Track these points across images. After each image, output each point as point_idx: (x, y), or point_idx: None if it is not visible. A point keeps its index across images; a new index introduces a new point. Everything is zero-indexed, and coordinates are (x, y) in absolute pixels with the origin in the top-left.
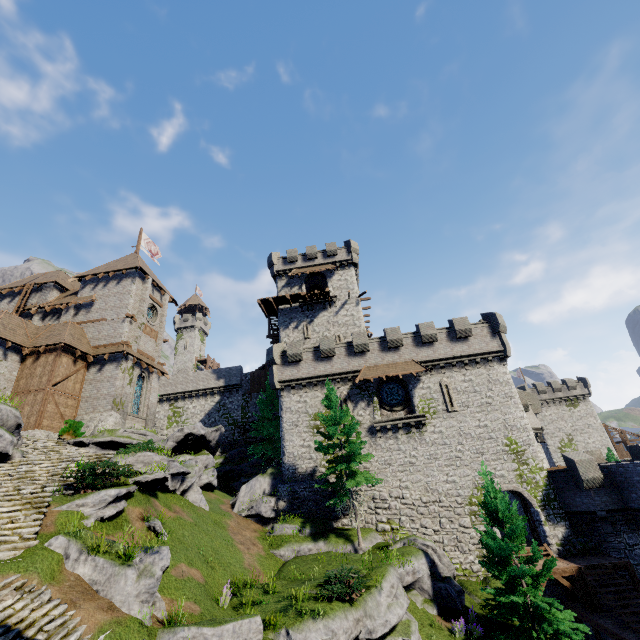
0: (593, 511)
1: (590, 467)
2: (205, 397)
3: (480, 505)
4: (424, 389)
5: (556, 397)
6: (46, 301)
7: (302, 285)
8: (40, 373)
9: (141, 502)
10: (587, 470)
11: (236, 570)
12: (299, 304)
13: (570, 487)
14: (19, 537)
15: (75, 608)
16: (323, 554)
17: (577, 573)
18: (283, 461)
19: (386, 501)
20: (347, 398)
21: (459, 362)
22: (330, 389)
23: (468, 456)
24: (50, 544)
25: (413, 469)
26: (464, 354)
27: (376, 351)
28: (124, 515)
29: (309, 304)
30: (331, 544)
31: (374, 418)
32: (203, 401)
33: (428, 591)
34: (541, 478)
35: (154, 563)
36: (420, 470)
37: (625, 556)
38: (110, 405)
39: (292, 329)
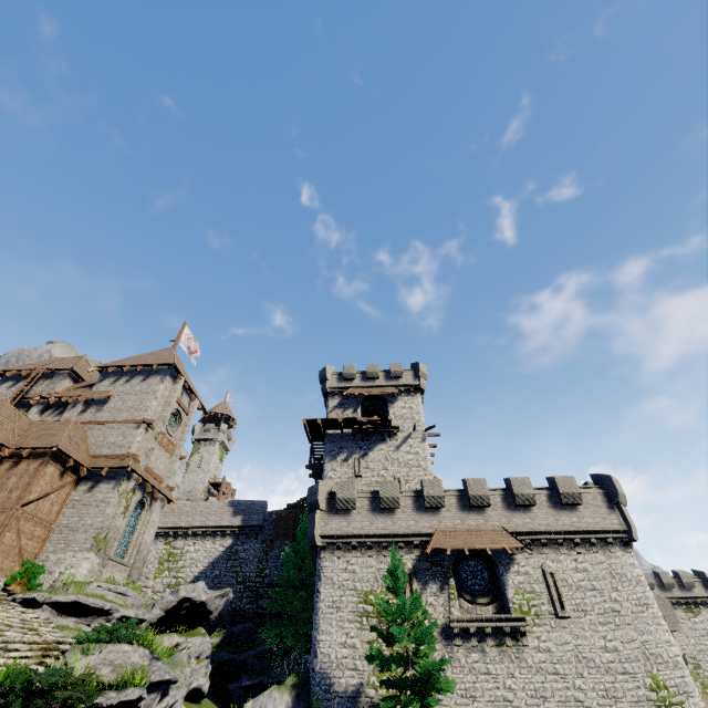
0: None
1: None
2: (213, 538)
3: None
4: (520, 575)
5: (668, 596)
6: (53, 391)
7: (358, 408)
8: (12, 485)
9: None
10: None
11: None
12: (352, 431)
13: None
14: None
15: None
16: None
17: None
18: (313, 667)
19: None
20: (412, 574)
21: (567, 539)
22: (395, 561)
23: (594, 701)
24: None
25: None
26: (574, 529)
27: (454, 508)
28: None
29: (364, 432)
30: None
31: (450, 612)
32: (210, 543)
33: None
34: None
35: None
36: None
37: None
38: (90, 542)
39: (340, 461)
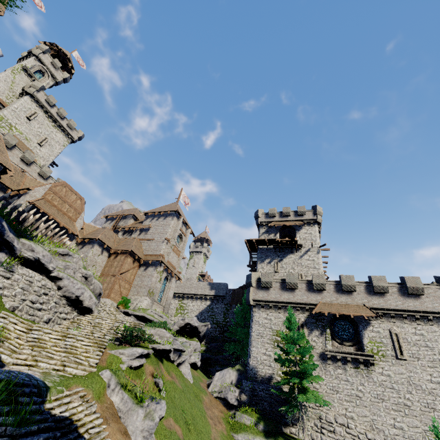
0: None
1: None
2: (201, 300)
3: None
4: (374, 332)
5: None
6: (127, 224)
7: (277, 233)
8: (116, 265)
9: (153, 363)
10: None
11: (205, 439)
12: (273, 246)
13: None
14: (88, 363)
15: (107, 424)
16: None
17: None
18: (248, 362)
19: (331, 424)
20: (304, 324)
21: (410, 315)
22: (291, 314)
23: (418, 407)
24: (102, 374)
25: (359, 402)
26: (415, 309)
27: (331, 291)
28: (143, 368)
29: (280, 247)
30: None
31: (325, 346)
32: (199, 302)
33: None
34: None
35: (155, 410)
36: (366, 406)
37: None
38: (146, 292)
39: (266, 263)
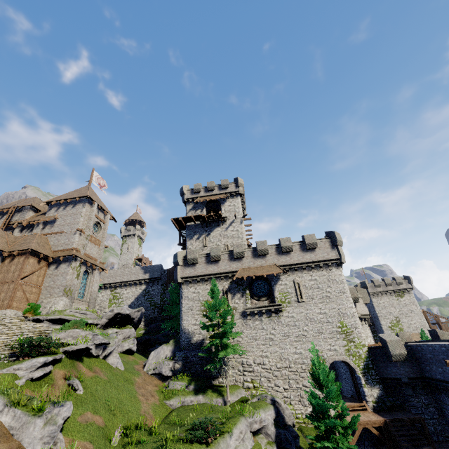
0: (399, 378)
1: (397, 346)
2: (135, 286)
3: (310, 373)
4: (282, 285)
5: (388, 290)
6: (24, 219)
7: (203, 209)
8: (13, 270)
9: (67, 366)
10: (395, 348)
11: (133, 416)
12: (200, 222)
13: (383, 360)
14: None
15: None
16: (199, 405)
17: (384, 424)
18: (181, 335)
19: (251, 366)
20: (228, 290)
21: (308, 266)
22: (213, 285)
23: (311, 335)
24: None
25: (272, 343)
26: (311, 261)
27: (249, 257)
28: (50, 376)
29: (207, 222)
30: (207, 397)
31: (246, 305)
32: (134, 289)
33: (271, 435)
34: (363, 352)
35: (58, 414)
36: (277, 344)
37: (421, 412)
38: (62, 292)
39: (195, 240)
